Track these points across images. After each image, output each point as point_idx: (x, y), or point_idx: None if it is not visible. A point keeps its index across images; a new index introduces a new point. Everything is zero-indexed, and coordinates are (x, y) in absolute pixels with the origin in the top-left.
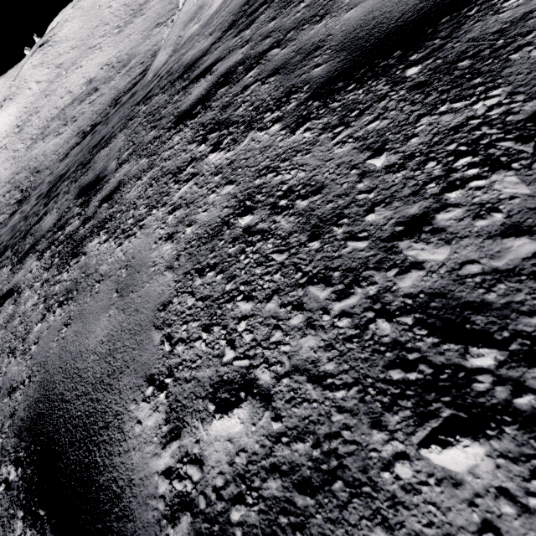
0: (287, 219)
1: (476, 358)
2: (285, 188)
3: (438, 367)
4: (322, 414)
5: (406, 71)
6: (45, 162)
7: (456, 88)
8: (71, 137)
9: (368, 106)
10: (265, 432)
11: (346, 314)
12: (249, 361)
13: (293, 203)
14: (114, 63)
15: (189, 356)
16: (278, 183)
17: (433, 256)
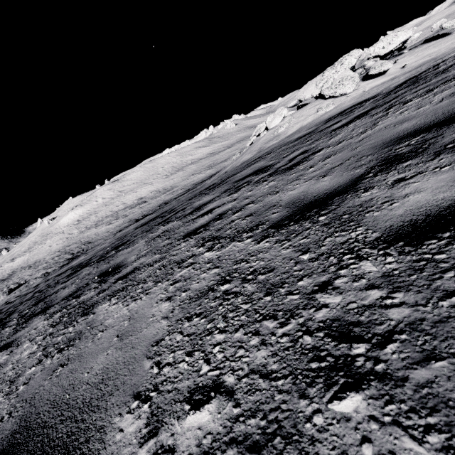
0: None
1: None
2: None
3: None
4: None
5: None
6: (97, 237)
7: None
8: (123, 223)
9: None
10: None
11: None
12: None
13: None
14: (160, 190)
15: None
16: None
17: None
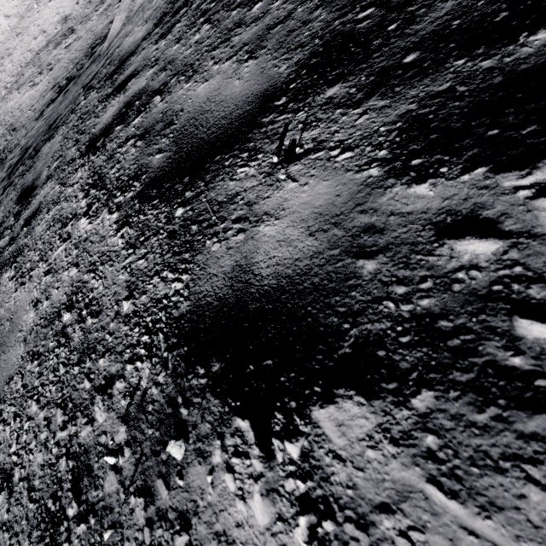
0: (79, 332)
1: (71, 508)
2: (91, 296)
3: (61, 506)
4: (21, 517)
5: (177, 209)
6: (21, 118)
7: (179, 255)
8: (47, 90)
9: (148, 236)
10: (1, 518)
11: (58, 444)
12: (17, 458)
13: (87, 317)
14: None
15: (1, 437)
16: (90, 288)
17: (99, 418)
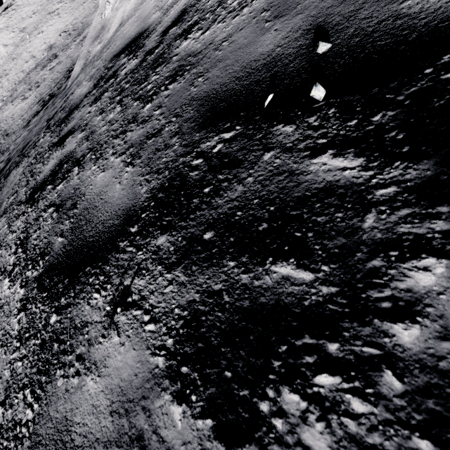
0: None
1: None
2: None
3: None
4: None
5: (53, 315)
6: (13, 125)
7: (40, 374)
8: (34, 104)
9: (31, 336)
10: None
11: None
12: None
13: None
14: (70, 30)
15: None
16: None
17: None
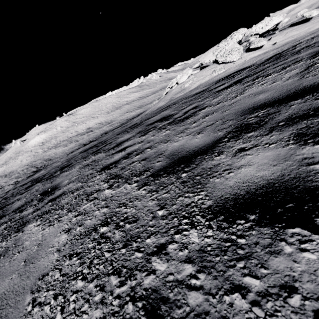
0: None
1: None
2: None
3: None
4: None
5: None
6: (56, 156)
7: None
8: (75, 146)
9: None
10: None
11: None
12: None
13: None
14: (103, 122)
15: None
16: None
17: None
